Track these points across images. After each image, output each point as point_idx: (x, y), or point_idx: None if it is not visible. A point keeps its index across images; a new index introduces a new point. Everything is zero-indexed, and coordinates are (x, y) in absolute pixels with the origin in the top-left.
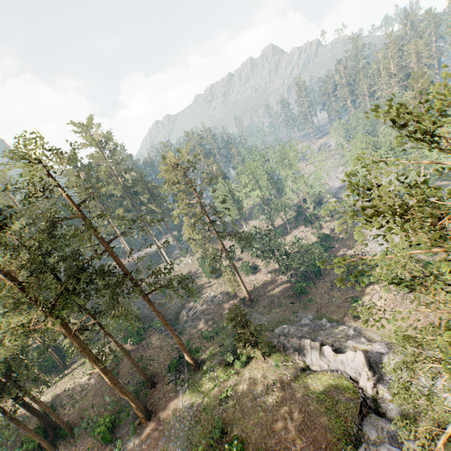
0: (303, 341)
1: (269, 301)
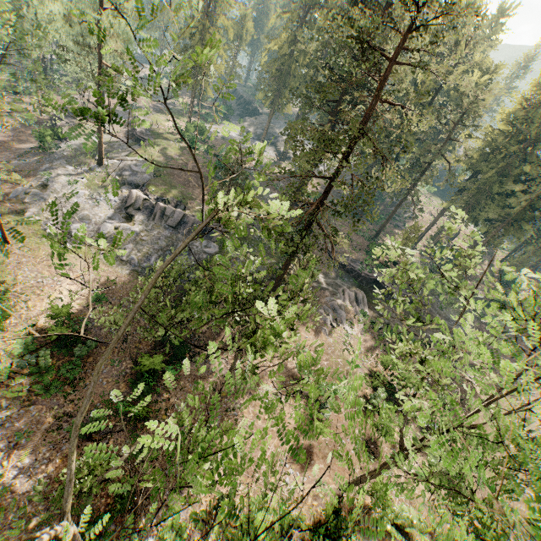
0: (184, 212)
1: None
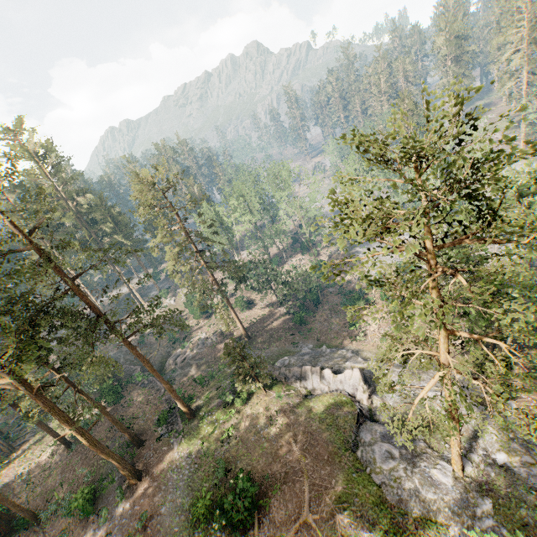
0: (304, 368)
1: (268, 336)
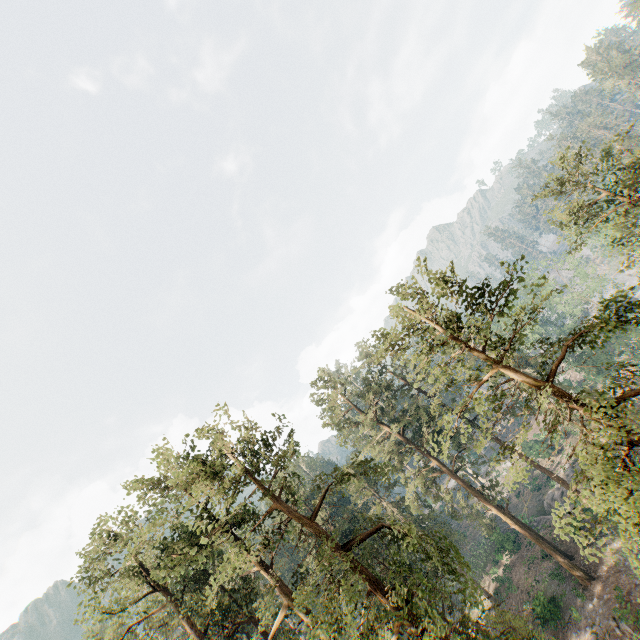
0: None
1: None
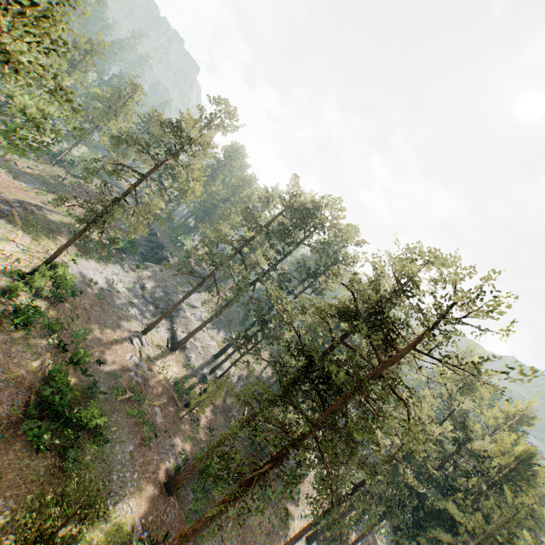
0: None
1: None
